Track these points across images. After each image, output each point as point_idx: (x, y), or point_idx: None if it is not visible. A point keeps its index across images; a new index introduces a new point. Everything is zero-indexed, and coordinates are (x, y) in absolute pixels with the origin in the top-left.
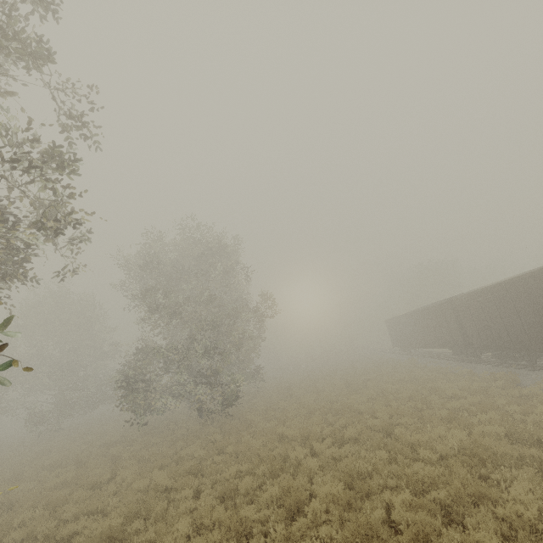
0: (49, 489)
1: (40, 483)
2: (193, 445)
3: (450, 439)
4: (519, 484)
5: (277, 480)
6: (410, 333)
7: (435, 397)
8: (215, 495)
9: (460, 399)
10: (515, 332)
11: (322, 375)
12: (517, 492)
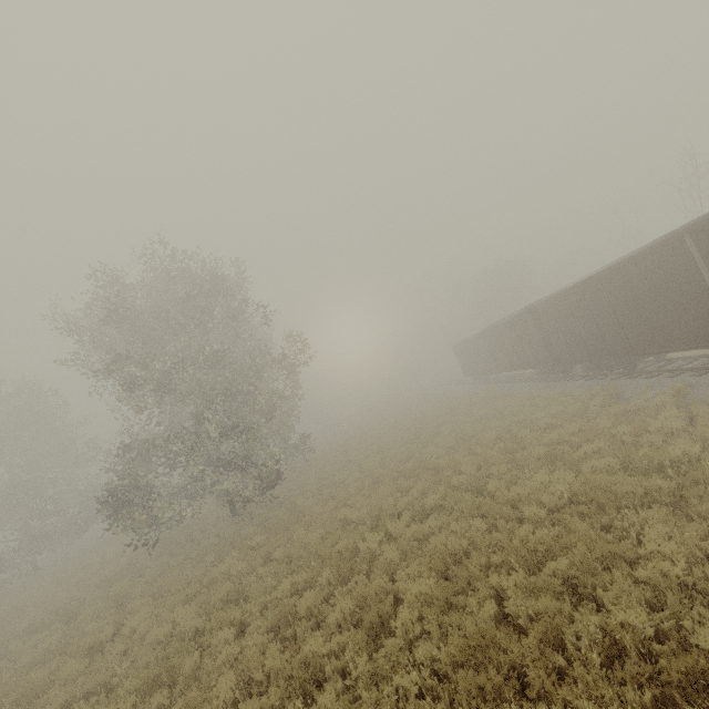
0: (25, 669)
1: (10, 662)
2: (229, 557)
3: (557, 485)
4: (653, 530)
5: (347, 587)
6: (484, 357)
7: (527, 432)
8: (266, 626)
9: (556, 429)
10: (612, 335)
11: (385, 428)
12: (655, 543)
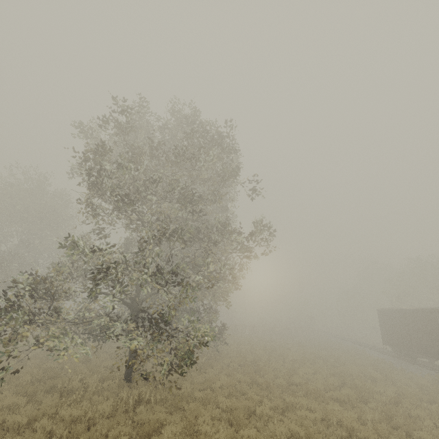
0: None
1: None
2: None
3: None
4: None
5: None
6: (435, 337)
7: None
8: None
9: None
10: None
11: (296, 356)
12: None
